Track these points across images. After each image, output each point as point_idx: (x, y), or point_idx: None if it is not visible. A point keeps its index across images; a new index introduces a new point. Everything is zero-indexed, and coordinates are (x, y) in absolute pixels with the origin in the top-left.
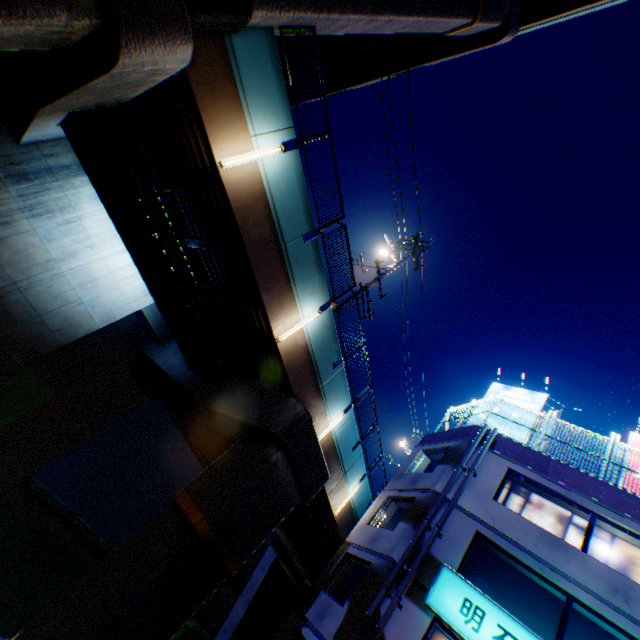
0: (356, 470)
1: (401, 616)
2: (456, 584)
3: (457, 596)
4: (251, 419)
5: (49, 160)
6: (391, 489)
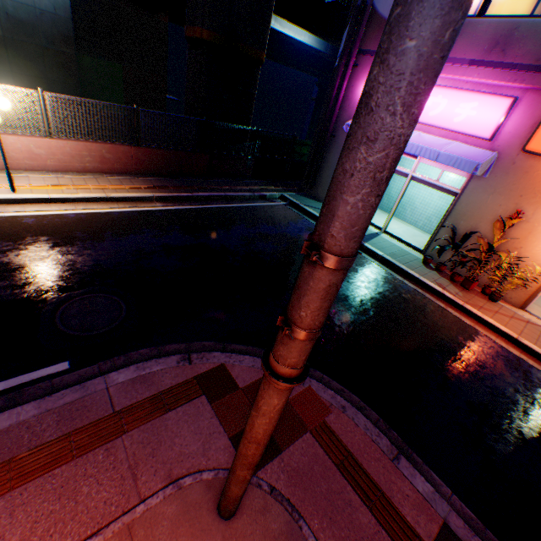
0: None
1: None
2: None
3: None
4: None
5: None
6: None
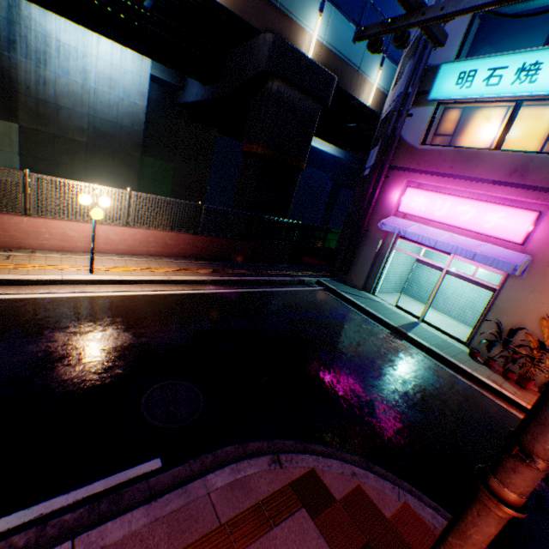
0: (370, 61)
1: (412, 121)
2: (452, 71)
3: (453, 78)
4: (247, 78)
5: (1, 15)
6: (405, 51)
